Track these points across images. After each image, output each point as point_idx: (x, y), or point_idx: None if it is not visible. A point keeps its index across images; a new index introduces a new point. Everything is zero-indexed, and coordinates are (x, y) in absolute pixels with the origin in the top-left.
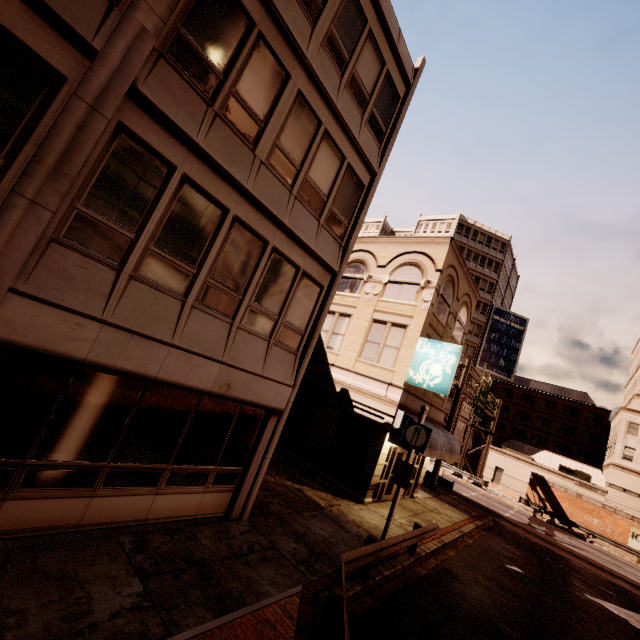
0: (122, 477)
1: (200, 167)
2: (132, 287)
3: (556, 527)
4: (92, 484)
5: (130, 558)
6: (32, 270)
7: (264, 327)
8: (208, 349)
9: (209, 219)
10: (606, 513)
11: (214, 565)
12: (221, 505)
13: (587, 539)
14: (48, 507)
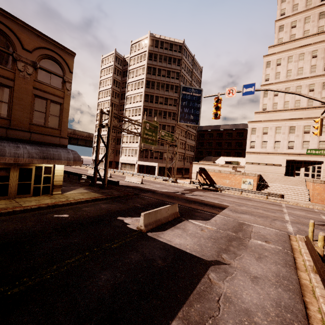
0: None
1: None
2: None
3: (204, 190)
4: None
5: None
6: None
7: None
8: None
9: None
10: (231, 176)
11: None
12: None
13: (219, 191)
14: None
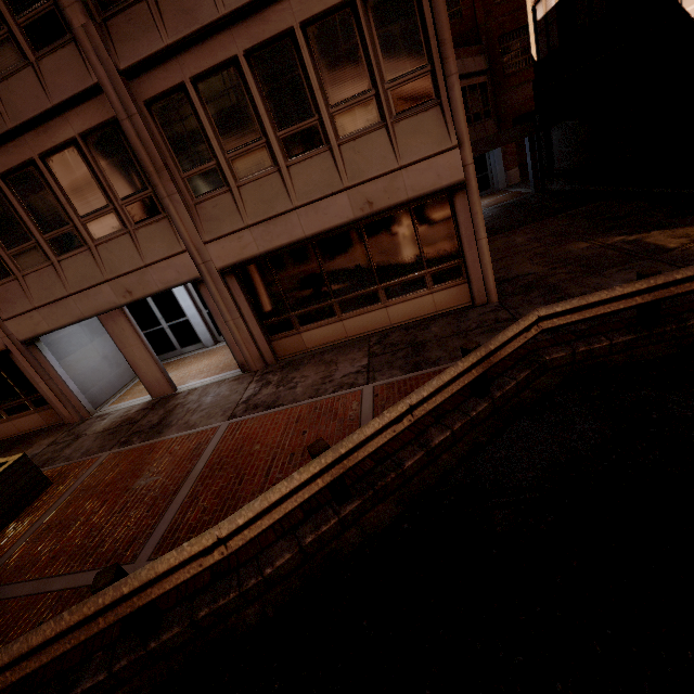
0: (350, 305)
1: (191, 57)
2: (244, 193)
3: None
4: (335, 314)
5: (370, 349)
6: (202, 227)
7: (367, 118)
8: (325, 189)
9: (233, 87)
10: None
11: (429, 344)
12: (461, 298)
13: None
14: (323, 332)
